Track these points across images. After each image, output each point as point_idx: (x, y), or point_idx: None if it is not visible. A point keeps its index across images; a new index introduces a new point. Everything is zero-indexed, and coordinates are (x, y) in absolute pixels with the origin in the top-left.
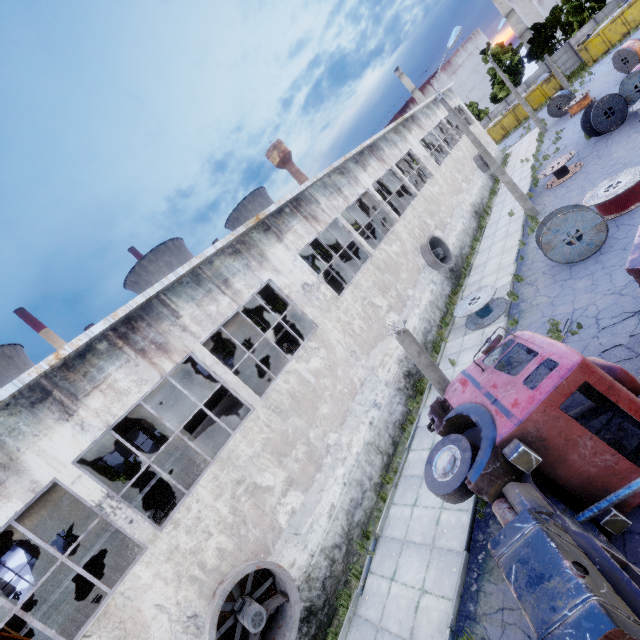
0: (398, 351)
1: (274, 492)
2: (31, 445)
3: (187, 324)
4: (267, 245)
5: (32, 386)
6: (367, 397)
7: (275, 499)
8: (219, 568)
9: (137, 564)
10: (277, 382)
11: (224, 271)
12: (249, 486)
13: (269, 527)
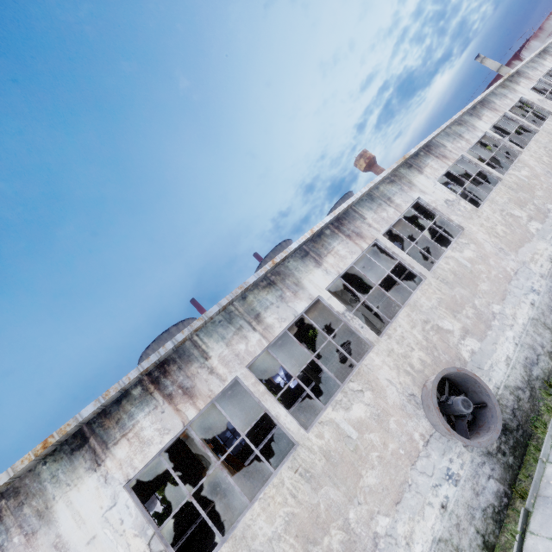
0: (548, 252)
1: (454, 335)
2: (305, 277)
3: (370, 223)
4: (412, 176)
5: (300, 249)
6: (523, 283)
7: (456, 339)
8: (423, 372)
9: (370, 352)
10: (439, 263)
11: (386, 193)
12: (433, 326)
13: (455, 357)
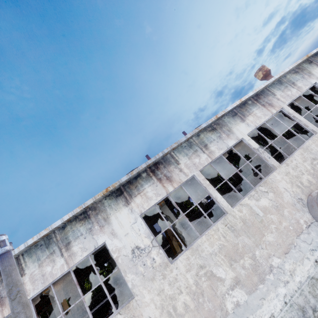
0: None
1: None
2: (234, 127)
3: (279, 98)
4: (311, 69)
5: (231, 111)
6: None
7: None
8: (309, 187)
9: (274, 172)
10: None
11: (291, 79)
12: None
13: None
